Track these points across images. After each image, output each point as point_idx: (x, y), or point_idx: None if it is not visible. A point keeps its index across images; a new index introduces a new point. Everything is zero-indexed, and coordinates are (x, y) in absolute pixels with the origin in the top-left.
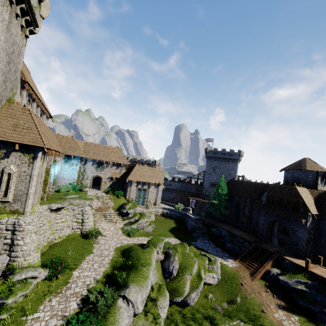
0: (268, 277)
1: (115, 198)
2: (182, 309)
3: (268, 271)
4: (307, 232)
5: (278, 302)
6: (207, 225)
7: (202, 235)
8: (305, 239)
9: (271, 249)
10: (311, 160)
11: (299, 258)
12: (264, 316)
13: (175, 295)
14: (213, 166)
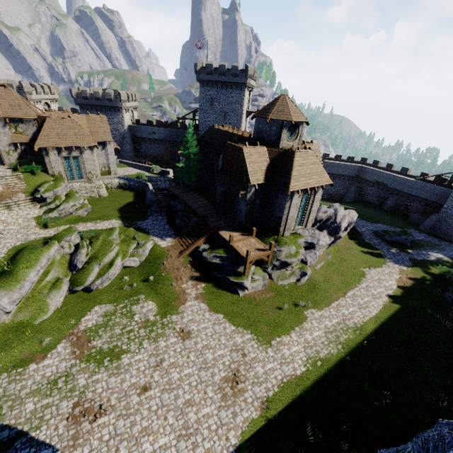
0: (196, 253)
1: (28, 176)
2: (86, 294)
3: (199, 247)
4: (247, 204)
5: (193, 275)
6: (171, 197)
7: (160, 210)
8: (244, 212)
9: (215, 223)
10: (286, 99)
11: (238, 231)
12: (170, 288)
13: (77, 285)
14: (209, 98)
